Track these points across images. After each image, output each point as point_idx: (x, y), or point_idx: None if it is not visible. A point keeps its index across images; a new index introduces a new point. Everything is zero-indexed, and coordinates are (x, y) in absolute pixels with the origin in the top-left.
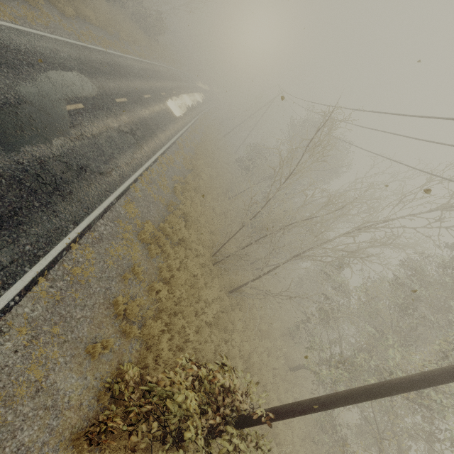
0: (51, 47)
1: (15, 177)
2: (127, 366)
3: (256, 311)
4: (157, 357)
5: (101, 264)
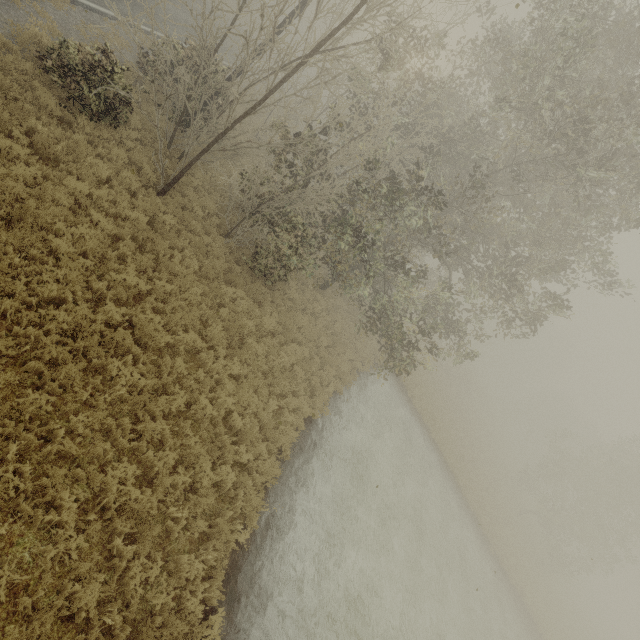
0: None
1: None
2: None
3: None
4: None
5: None
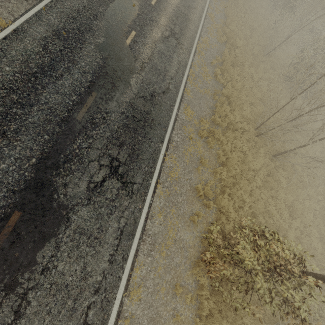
0: None
1: (124, 125)
2: (213, 226)
3: (298, 167)
4: (227, 216)
5: (182, 164)
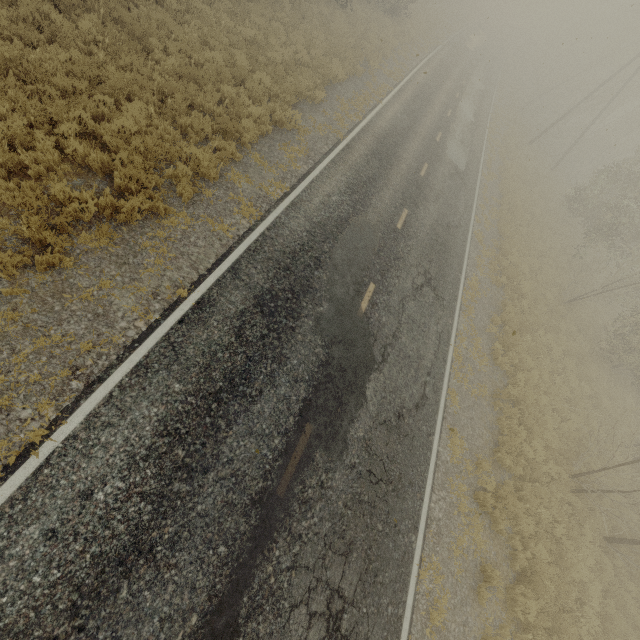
0: (322, 197)
1: (355, 496)
2: None
3: None
4: None
5: (450, 581)
